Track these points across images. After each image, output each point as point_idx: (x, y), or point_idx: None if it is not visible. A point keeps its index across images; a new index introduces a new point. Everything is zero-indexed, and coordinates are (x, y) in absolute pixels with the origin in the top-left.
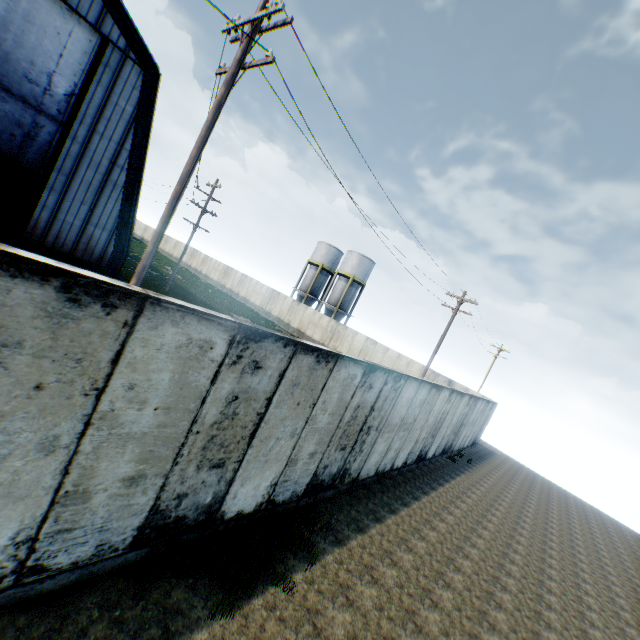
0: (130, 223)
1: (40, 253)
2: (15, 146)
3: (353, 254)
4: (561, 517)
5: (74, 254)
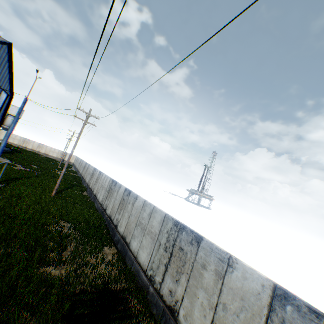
0: None
1: None
2: None
3: (17, 107)
4: None
5: None
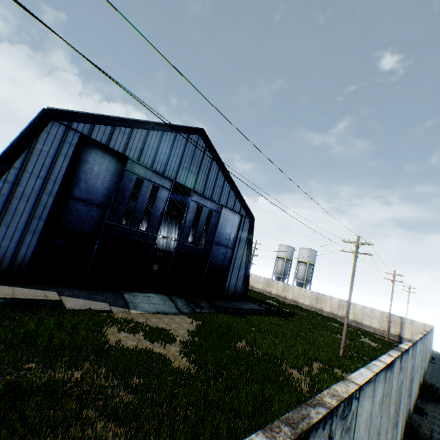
0: (247, 276)
1: (227, 299)
2: (222, 262)
3: (304, 249)
4: None
5: (233, 295)
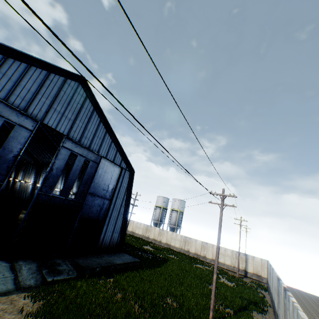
0: (124, 226)
1: (101, 253)
2: (97, 214)
3: (176, 200)
4: (317, 307)
5: (108, 248)
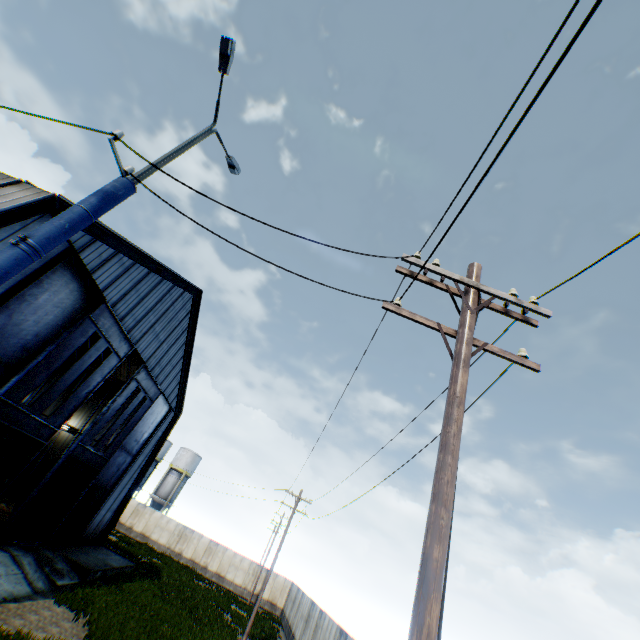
0: (126, 501)
1: (81, 545)
2: (110, 478)
3: (189, 452)
4: None
5: (90, 536)
